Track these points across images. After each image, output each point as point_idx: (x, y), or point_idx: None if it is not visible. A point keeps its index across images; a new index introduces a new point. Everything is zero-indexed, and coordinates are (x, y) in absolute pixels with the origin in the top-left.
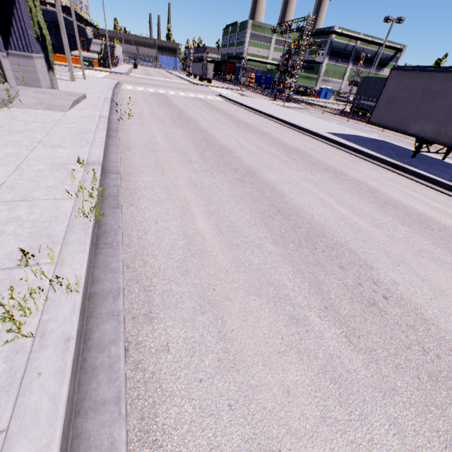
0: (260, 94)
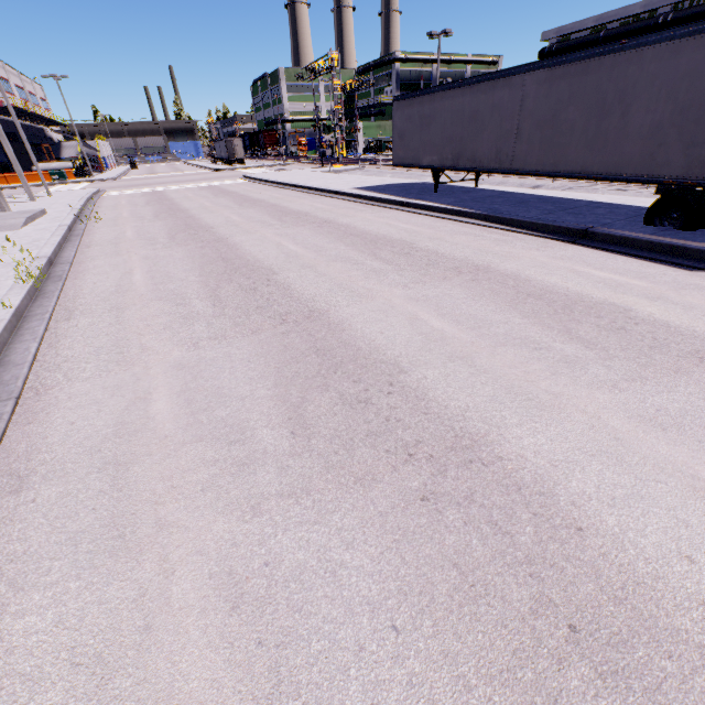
0: (311, 163)
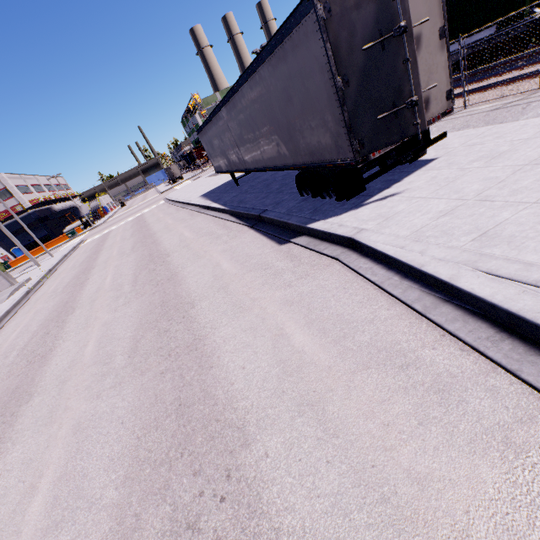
0: None
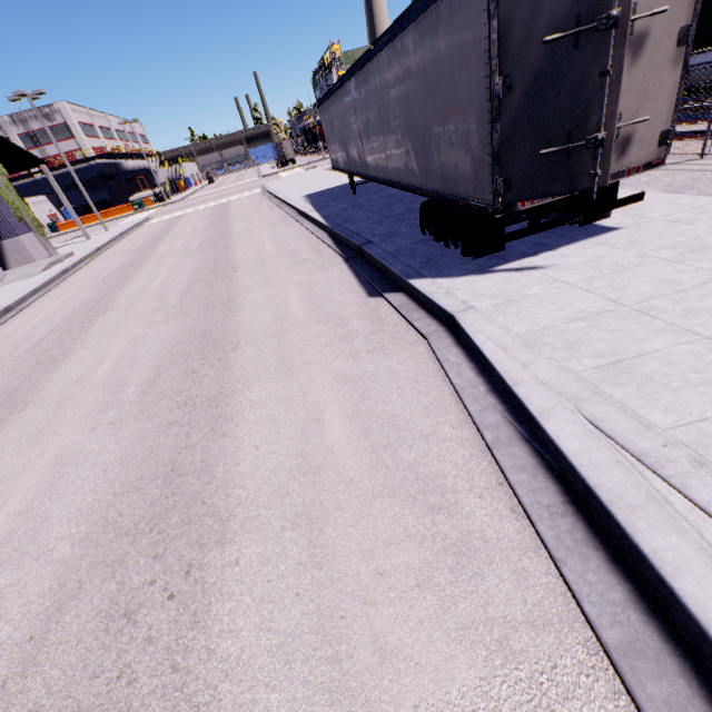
0: None
